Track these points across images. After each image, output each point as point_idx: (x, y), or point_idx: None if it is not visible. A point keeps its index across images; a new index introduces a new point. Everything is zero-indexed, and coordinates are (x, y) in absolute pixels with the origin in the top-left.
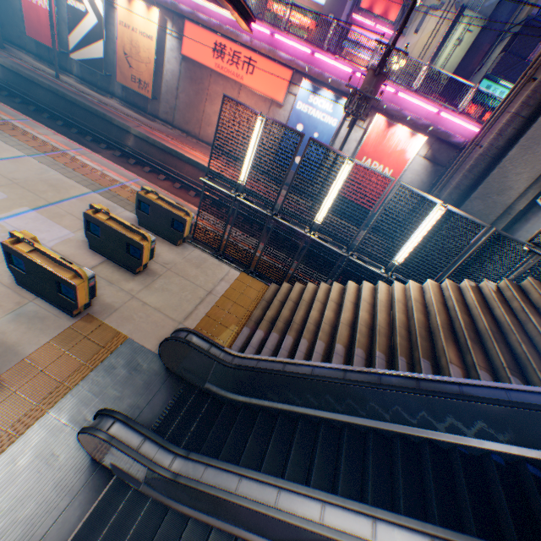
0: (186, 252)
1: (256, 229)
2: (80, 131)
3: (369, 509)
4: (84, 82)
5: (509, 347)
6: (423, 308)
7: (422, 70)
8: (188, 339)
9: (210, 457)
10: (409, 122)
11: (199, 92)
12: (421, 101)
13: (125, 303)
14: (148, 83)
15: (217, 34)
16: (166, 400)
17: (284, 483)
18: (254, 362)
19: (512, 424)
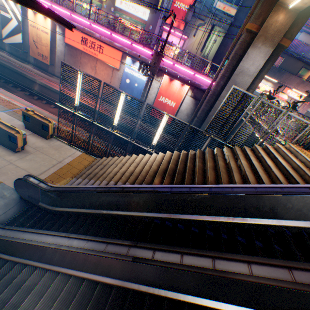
0: (51, 142)
1: (105, 133)
2: (6, 81)
3: (69, 234)
4: (12, 55)
5: (184, 176)
6: (160, 164)
7: (185, 54)
8: (28, 179)
9: (15, 226)
10: (181, 79)
11: (76, 62)
12: (186, 68)
13: (5, 166)
14: (47, 56)
15: (83, 33)
16: (16, 211)
17: (41, 231)
18: (60, 188)
19: (155, 202)
